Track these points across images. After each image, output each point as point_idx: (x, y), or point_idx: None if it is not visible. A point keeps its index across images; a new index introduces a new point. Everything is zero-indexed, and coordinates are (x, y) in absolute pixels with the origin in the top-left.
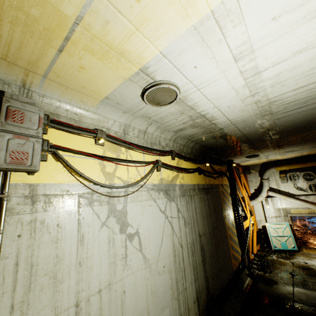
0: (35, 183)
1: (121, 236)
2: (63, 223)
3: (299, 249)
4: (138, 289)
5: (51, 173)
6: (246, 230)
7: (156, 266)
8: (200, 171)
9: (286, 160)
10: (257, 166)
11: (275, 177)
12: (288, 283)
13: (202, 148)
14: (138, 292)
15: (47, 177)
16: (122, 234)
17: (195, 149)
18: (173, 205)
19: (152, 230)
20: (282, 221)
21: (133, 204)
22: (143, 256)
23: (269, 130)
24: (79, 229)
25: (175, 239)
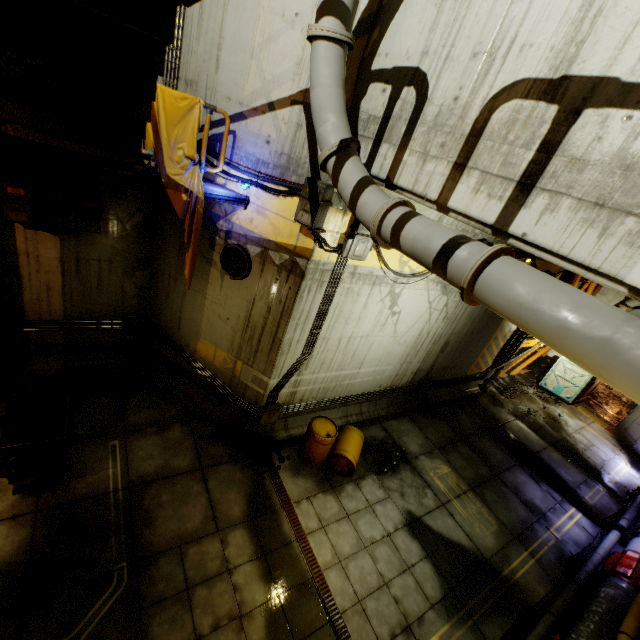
0: (357, 265)
1: (387, 311)
2: (361, 293)
3: (574, 403)
4: (381, 346)
5: (368, 259)
6: (528, 347)
7: (399, 339)
8: None
9: None
10: None
11: None
12: (514, 414)
13: None
14: (380, 347)
15: (365, 262)
16: (389, 310)
17: None
18: (443, 299)
19: (411, 314)
20: None
21: (408, 291)
22: (394, 329)
23: None
24: (367, 299)
25: (426, 327)
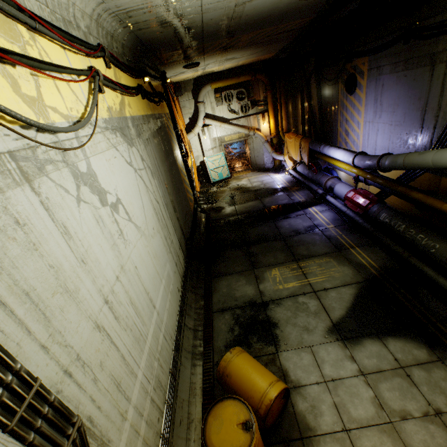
0: None
1: (106, 211)
2: (23, 217)
3: (231, 175)
4: (144, 259)
5: None
6: None
7: (148, 231)
8: (144, 91)
9: (221, 74)
10: (190, 83)
11: (211, 98)
12: (231, 204)
13: (135, 46)
14: (145, 261)
15: None
16: (105, 207)
17: (127, 46)
18: (135, 152)
19: (130, 192)
20: (218, 152)
21: (97, 159)
22: (135, 226)
23: (232, 20)
24: (53, 219)
25: (151, 196)
